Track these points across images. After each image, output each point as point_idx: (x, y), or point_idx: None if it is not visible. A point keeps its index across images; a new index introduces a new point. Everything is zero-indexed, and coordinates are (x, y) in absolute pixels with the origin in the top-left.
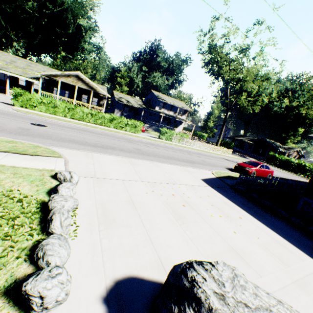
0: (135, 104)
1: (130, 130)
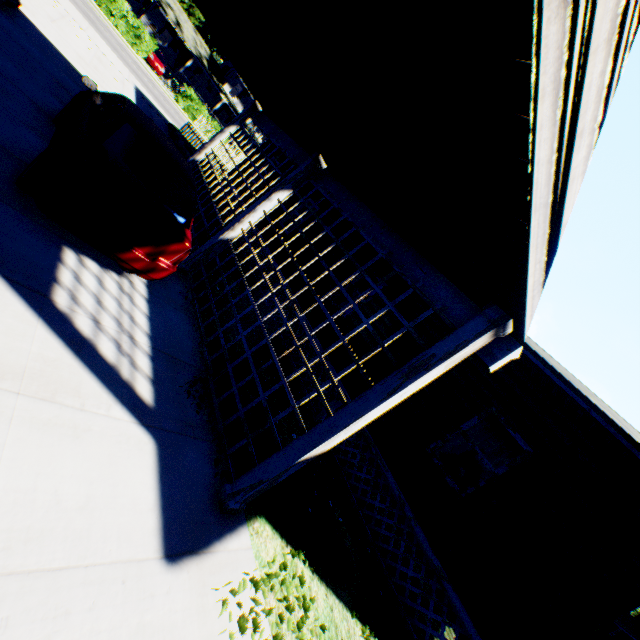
0: (191, 43)
1: (126, 35)
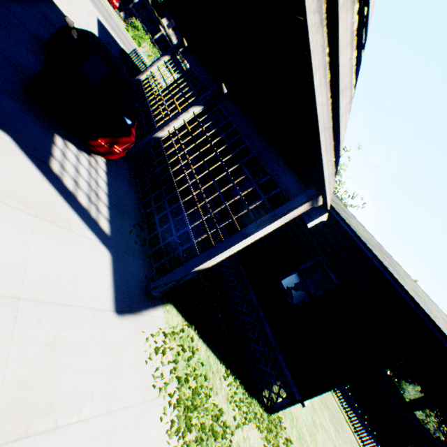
0: None
1: None
